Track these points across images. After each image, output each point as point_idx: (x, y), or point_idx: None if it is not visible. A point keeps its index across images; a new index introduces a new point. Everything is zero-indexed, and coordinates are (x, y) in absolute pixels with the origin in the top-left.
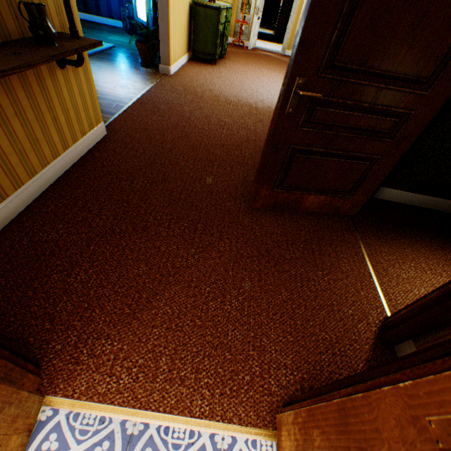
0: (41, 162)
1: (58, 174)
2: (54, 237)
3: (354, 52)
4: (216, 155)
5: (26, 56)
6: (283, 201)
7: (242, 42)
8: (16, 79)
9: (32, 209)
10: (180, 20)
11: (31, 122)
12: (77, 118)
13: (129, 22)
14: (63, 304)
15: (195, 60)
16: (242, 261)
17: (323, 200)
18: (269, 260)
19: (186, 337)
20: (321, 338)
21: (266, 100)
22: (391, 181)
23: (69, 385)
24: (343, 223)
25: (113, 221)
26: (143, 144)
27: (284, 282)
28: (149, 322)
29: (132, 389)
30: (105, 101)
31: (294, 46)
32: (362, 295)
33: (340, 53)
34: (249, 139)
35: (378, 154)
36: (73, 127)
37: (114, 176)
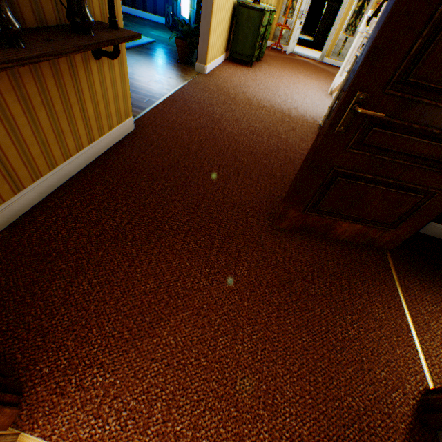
0: (63, 154)
1: (79, 167)
2: (64, 237)
3: (437, 67)
4: (243, 162)
5: (57, 44)
6: (312, 224)
7: (281, 46)
8: (47, 68)
9: (47, 202)
10: (222, 19)
11: (58, 112)
12: (106, 111)
13: (171, 19)
14: (60, 317)
15: (231, 60)
16: (260, 291)
17: (359, 229)
18: (291, 293)
19: (187, 380)
20: (346, 405)
21: (300, 108)
22: (439, 215)
23: (49, 423)
24: (378, 257)
25: (127, 225)
26: (169, 143)
27: (306, 324)
28: (148, 353)
29: (117, 439)
30: (137, 95)
31: (360, 54)
32: (398, 354)
33: (419, 66)
34: (279, 148)
35: (436, 188)
36: (101, 121)
37: (135, 175)
